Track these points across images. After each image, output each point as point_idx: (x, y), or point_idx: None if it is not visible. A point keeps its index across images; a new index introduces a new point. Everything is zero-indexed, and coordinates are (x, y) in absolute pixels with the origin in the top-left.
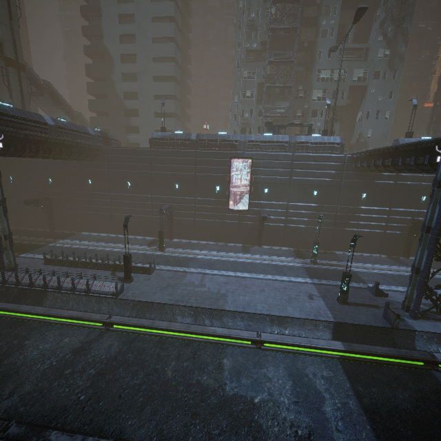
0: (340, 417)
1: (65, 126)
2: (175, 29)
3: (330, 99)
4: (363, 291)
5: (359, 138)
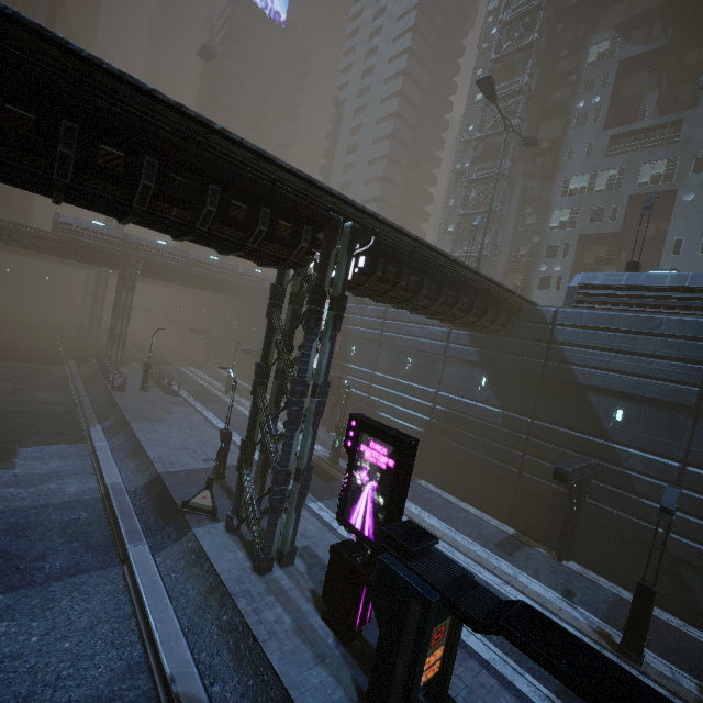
0: (1, 496)
1: (205, 261)
2: (388, 167)
3: (585, 223)
4: None
5: None
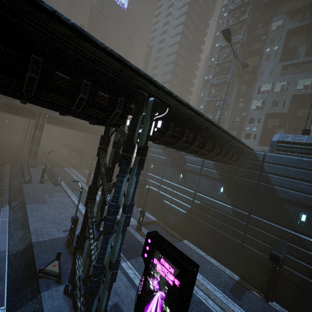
0: None
1: None
2: (172, 77)
3: (269, 107)
4: None
5: None
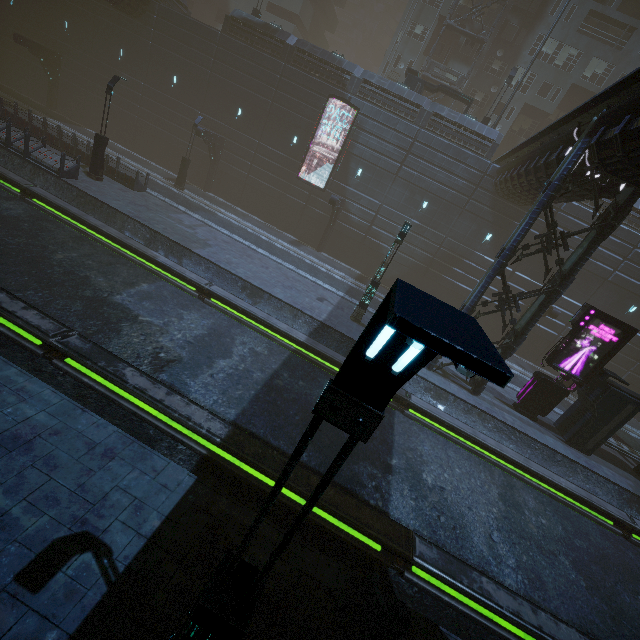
0: (229, 373)
1: None
2: None
3: (534, 93)
4: None
5: None
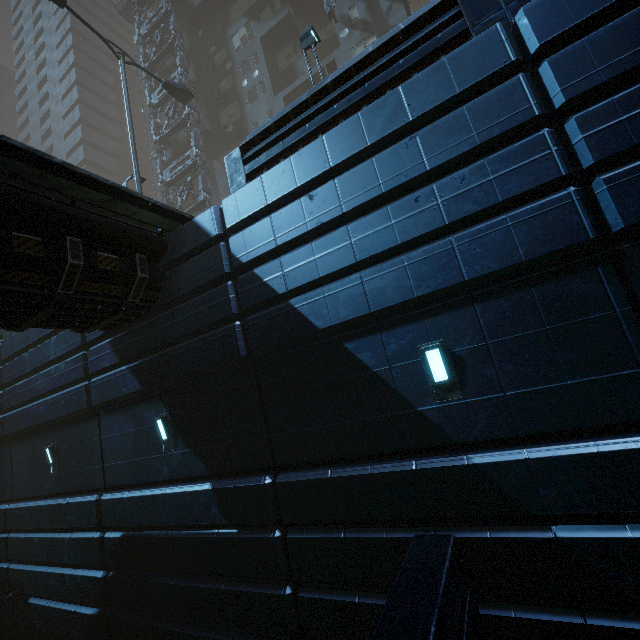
0: None
1: None
2: None
3: None
4: None
5: None
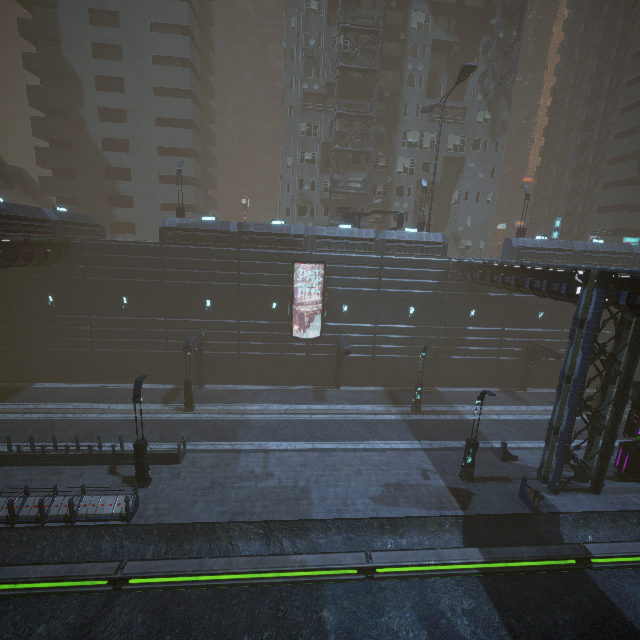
0: None
1: (2, 211)
2: (190, 47)
3: (420, 172)
4: (486, 454)
5: (456, 227)
